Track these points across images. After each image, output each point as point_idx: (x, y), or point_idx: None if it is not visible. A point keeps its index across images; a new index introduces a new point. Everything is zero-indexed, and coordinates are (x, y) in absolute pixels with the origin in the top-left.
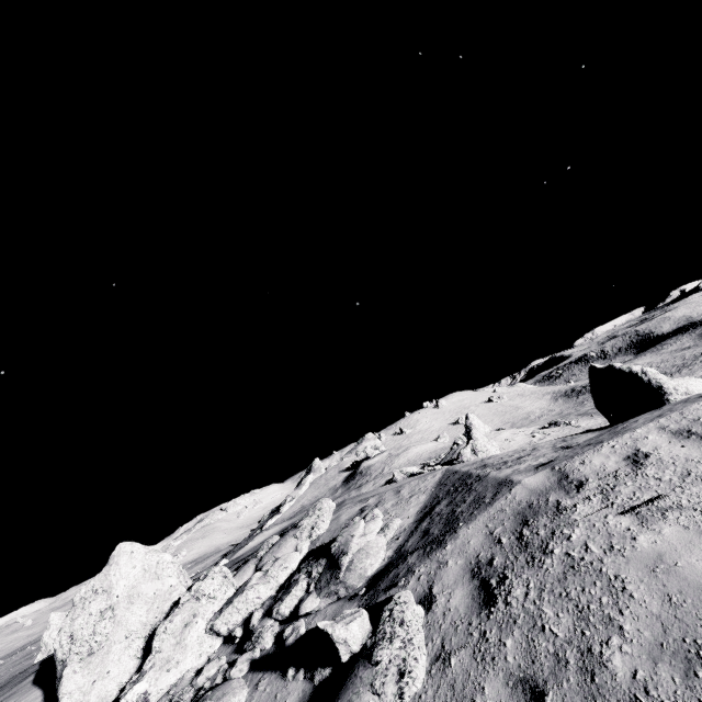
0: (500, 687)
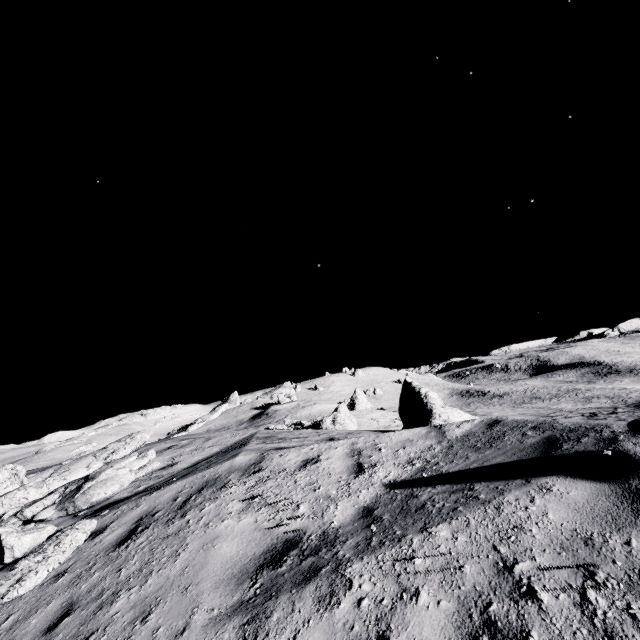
0: (58, 604)
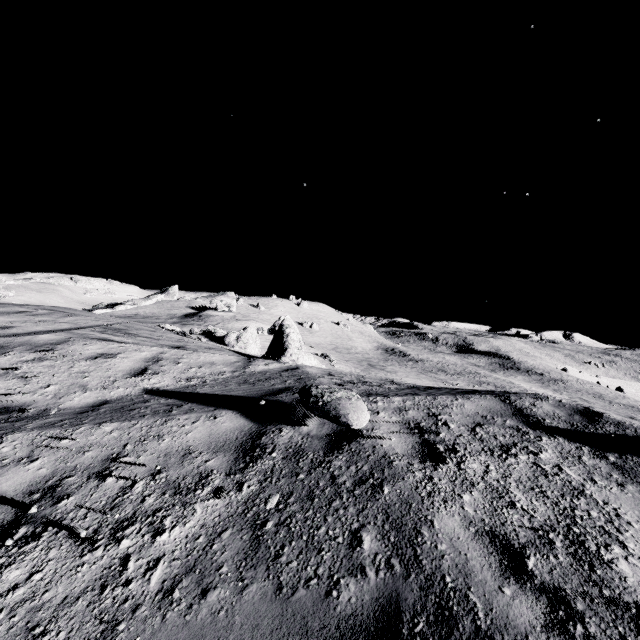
0: None
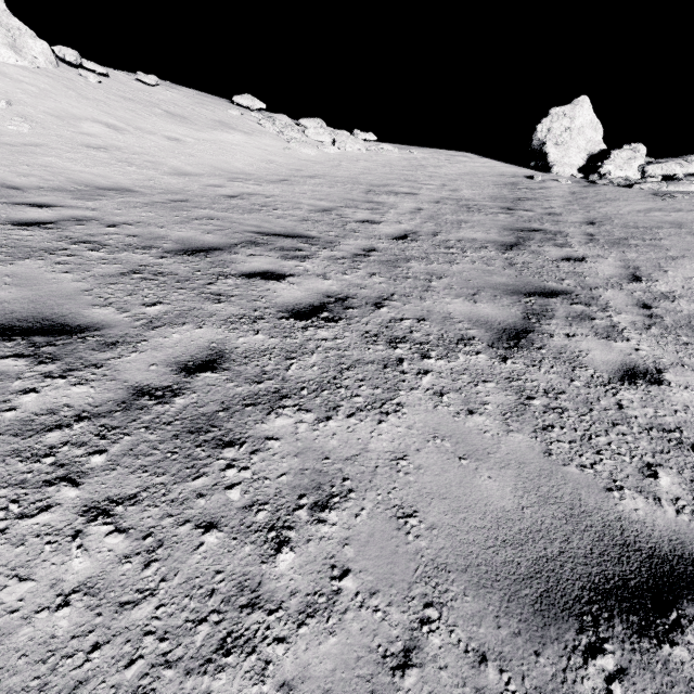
0: None
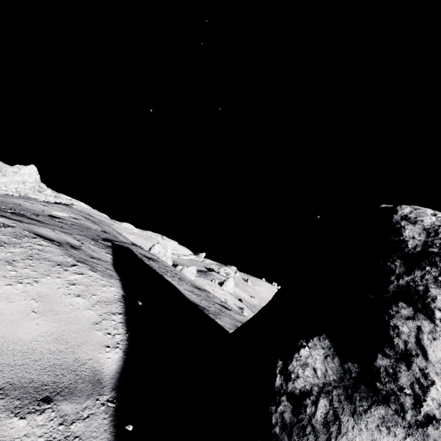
0: None
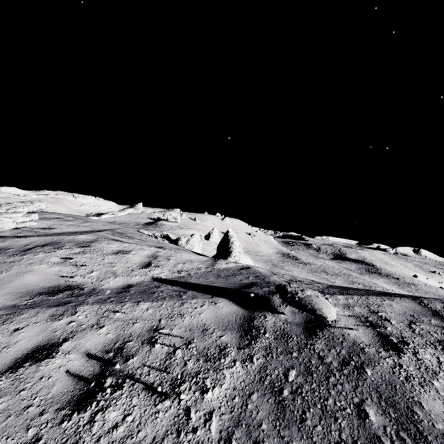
0: None
